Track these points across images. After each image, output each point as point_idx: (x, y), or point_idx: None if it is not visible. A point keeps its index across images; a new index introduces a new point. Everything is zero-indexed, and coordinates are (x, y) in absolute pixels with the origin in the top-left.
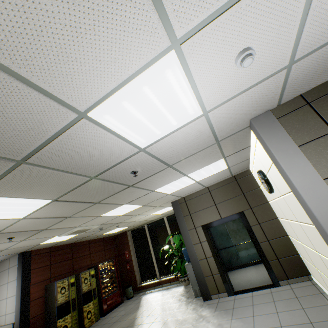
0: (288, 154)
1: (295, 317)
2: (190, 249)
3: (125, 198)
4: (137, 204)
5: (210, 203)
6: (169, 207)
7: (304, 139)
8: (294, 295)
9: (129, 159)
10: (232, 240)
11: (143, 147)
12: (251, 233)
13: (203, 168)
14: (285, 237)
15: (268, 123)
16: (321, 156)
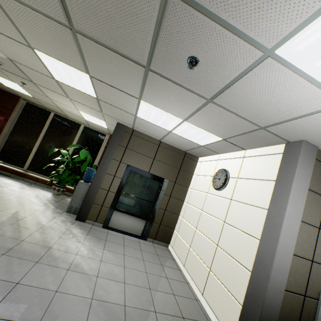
0: (301, 188)
1: (157, 269)
2: (100, 174)
3: (109, 70)
4: (97, 90)
5: (151, 155)
6: (105, 123)
7: (313, 187)
8: (156, 253)
9: (238, 41)
10: (127, 188)
11: (276, 52)
12: (160, 198)
13: (201, 130)
14: (177, 215)
15: (309, 156)
16: (310, 205)
